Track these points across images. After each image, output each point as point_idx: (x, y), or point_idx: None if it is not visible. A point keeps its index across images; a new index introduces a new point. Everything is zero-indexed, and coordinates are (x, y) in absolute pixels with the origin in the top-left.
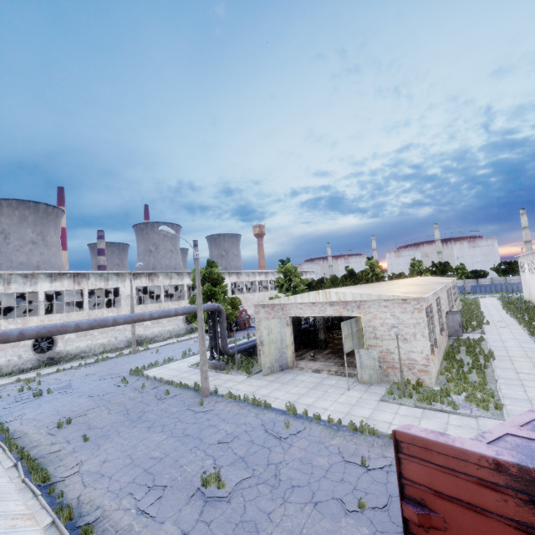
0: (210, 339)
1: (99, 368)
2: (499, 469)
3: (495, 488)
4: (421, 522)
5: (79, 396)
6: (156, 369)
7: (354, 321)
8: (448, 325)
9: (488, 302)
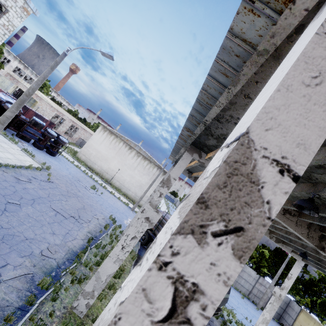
0: None
1: None
2: (2, 92)
3: None
4: None
5: None
6: None
7: (33, 100)
8: (77, 141)
9: None
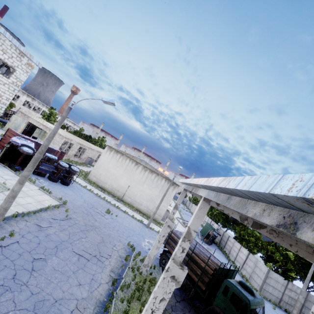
0: None
1: None
2: (17, 134)
3: (15, 136)
4: (3, 138)
5: None
6: None
7: (43, 131)
8: (86, 160)
9: None
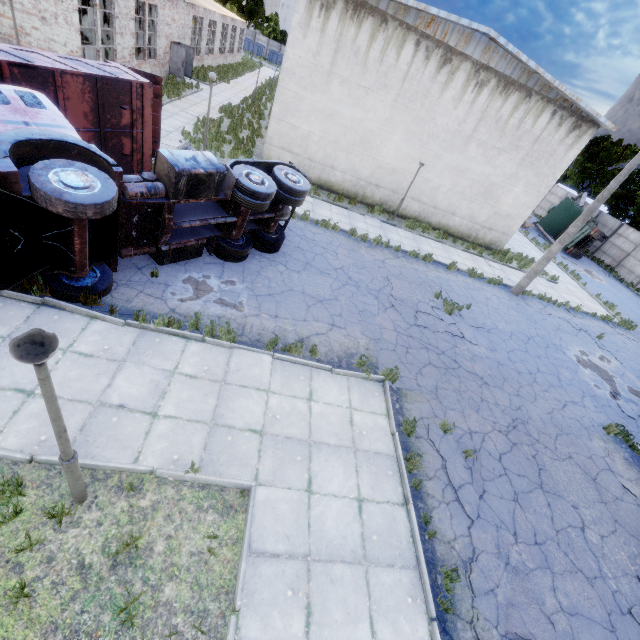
0: None
1: None
2: None
3: None
4: None
5: None
6: None
7: None
8: (172, 59)
9: (267, 73)
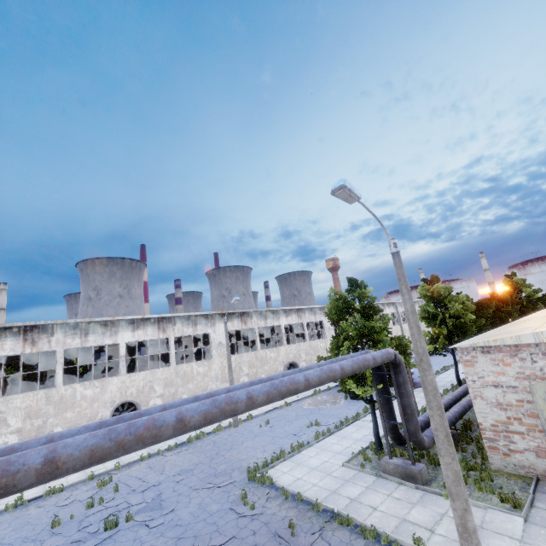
0: (382, 416)
1: (196, 455)
2: None
3: None
4: None
5: (177, 541)
6: (287, 468)
7: None
8: None
9: None
